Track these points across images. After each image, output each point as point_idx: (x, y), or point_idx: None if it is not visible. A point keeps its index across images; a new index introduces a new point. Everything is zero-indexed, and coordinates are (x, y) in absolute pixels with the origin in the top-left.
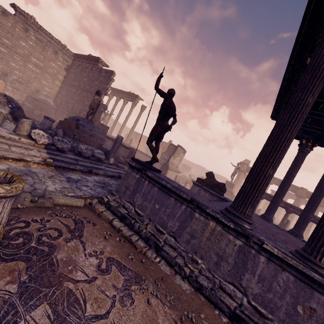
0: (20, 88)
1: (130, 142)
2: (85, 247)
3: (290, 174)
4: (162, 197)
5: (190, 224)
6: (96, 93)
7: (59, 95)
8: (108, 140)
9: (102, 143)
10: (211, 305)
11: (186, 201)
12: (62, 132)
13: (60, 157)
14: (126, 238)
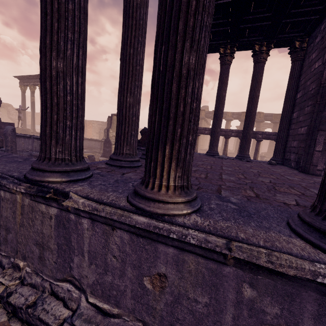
0: None
1: None
2: None
3: (220, 96)
4: None
5: None
6: None
7: None
8: (18, 139)
9: (0, 145)
10: None
11: None
12: None
13: None
14: None
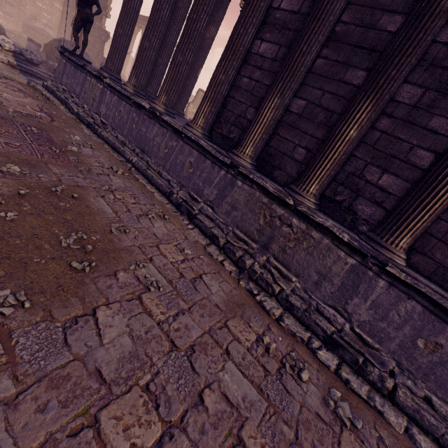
0: (13, 14)
1: None
2: (2, 79)
3: None
4: (75, 72)
5: (85, 85)
6: (76, 6)
7: (63, 25)
8: None
9: None
10: (82, 123)
11: (83, 69)
12: (44, 55)
13: (30, 68)
14: (48, 99)
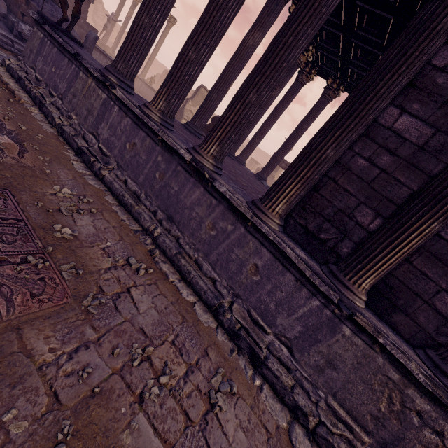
0: None
1: (152, 81)
2: None
3: (300, 126)
4: (59, 58)
5: (75, 84)
6: None
7: None
8: (94, 51)
9: None
10: (67, 145)
11: (74, 59)
12: (4, 5)
13: None
14: (10, 91)
